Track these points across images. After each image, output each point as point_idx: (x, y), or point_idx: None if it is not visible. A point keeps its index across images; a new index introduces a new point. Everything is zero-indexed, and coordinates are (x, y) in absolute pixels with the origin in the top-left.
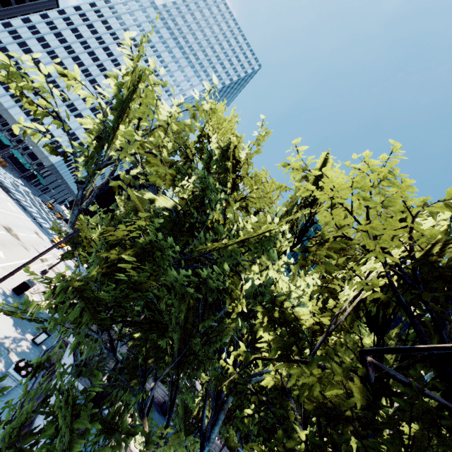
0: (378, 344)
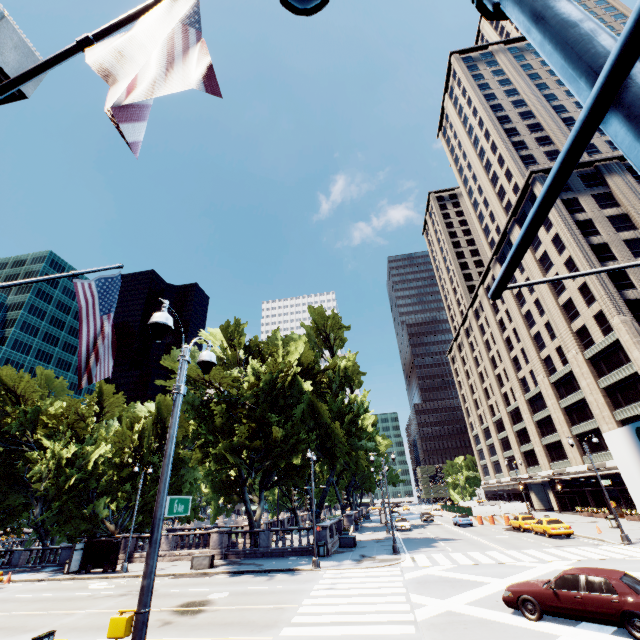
0: (135, 455)
